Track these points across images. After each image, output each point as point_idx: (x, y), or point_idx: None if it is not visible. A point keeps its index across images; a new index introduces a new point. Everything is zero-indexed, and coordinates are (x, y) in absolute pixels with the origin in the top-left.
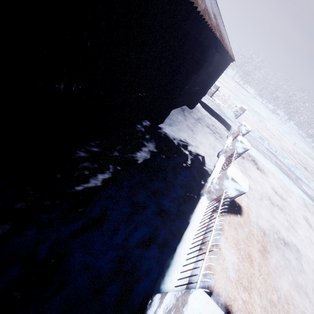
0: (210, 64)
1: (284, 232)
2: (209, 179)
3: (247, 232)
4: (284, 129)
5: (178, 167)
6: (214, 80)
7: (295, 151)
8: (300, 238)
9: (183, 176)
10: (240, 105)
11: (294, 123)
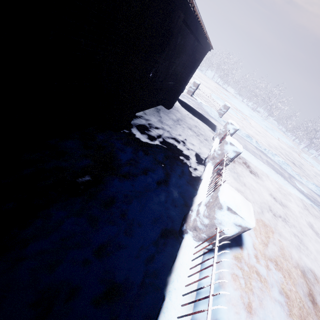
0: (184, 50)
1: (296, 253)
2: (195, 201)
3: (255, 273)
4: (267, 126)
5: (148, 189)
6: (191, 72)
7: (280, 146)
8: (313, 255)
9: (156, 203)
10: (222, 103)
11: (274, 119)
